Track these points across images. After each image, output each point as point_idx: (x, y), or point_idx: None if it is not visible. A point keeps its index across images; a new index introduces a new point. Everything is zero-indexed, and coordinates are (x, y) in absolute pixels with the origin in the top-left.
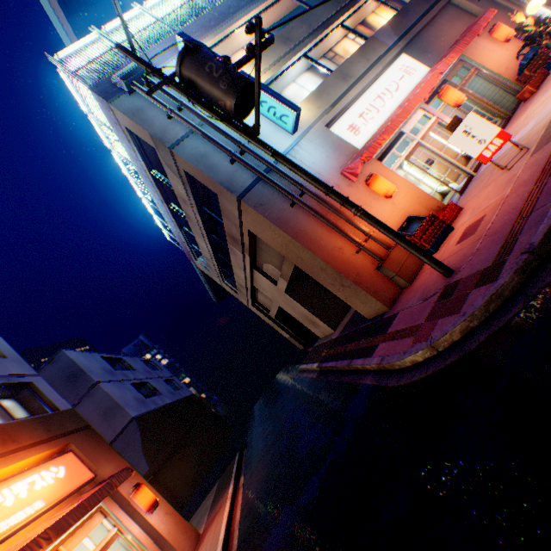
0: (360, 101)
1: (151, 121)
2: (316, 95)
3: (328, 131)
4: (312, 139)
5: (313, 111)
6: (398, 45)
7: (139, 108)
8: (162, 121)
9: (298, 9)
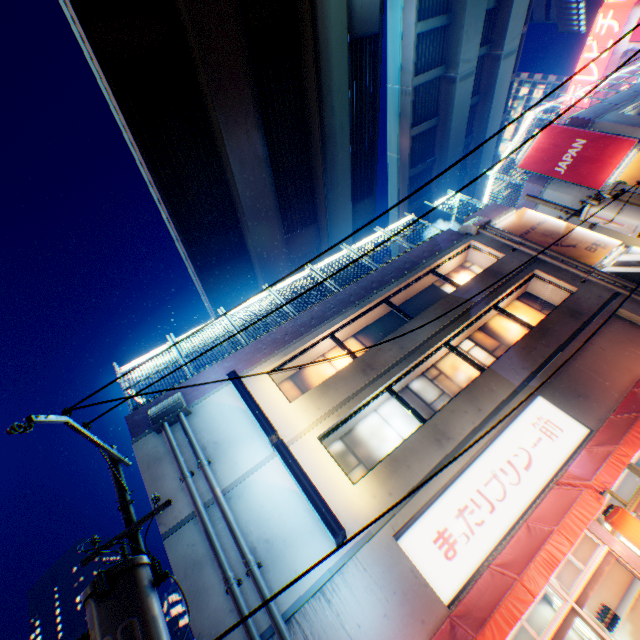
0: (462, 478)
1: (162, 479)
2: (390, 465)
3: (397, 546)
4: (366, 561)
5: (380, 497)
6: (529, 384)
7: (160, 454)
8: (174, 481)
9: (400, 303)
